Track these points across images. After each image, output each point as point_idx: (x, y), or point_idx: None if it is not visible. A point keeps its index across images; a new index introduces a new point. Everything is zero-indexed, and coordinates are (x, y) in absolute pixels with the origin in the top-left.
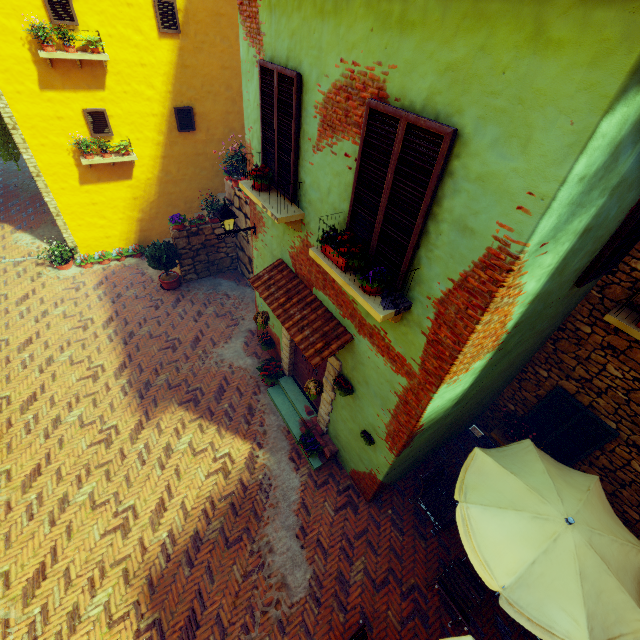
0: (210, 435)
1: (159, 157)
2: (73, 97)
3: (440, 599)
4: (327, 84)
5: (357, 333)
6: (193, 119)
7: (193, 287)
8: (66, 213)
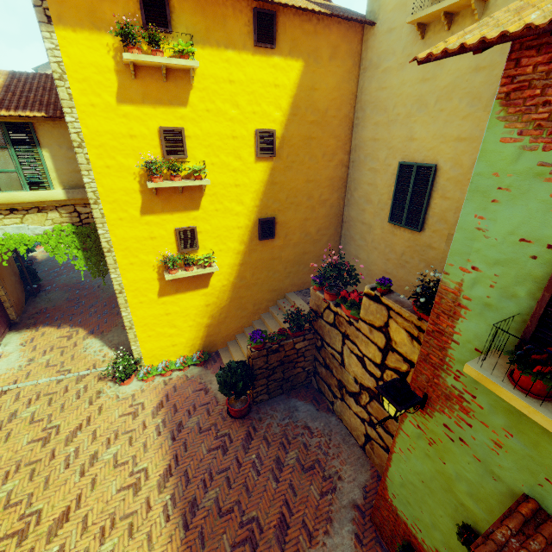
0: None
1: (237, 264)
2: (169, 218)
3: None
4: None
5: None
6: (274, 228)
7: (264, 413)
8: (139, 325)
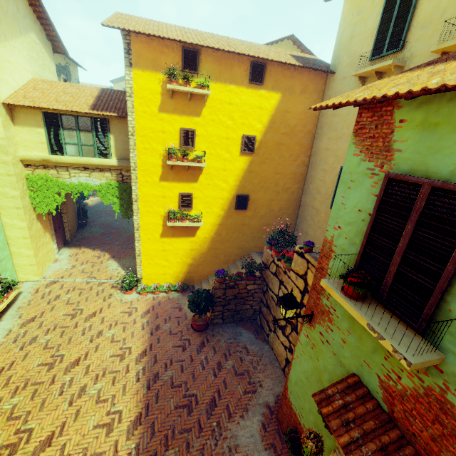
0: None
1: (217, 224)
2: (176, 185)
3: None
4: None
5: None
6: (247, 202)
7: (217, 332)
8: (144, 254)
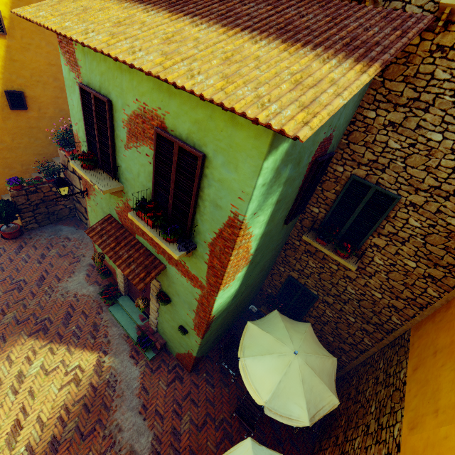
0: (60, 355)
1: None
2: None
3: (239, 422)
4: (129, 110)
5: (168, 263)
6: (24, 100)
7: (35, 234)
8: None
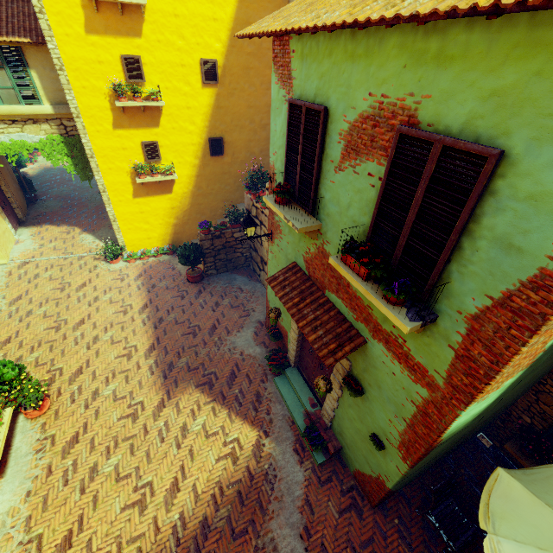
0: (221, 419)
1: (194, 176)
2: (135, 133)
3: None
4: (353, 114)
5: (371, 337)
6: (222, 146)
7: (213, 281)
8: (120, 219)
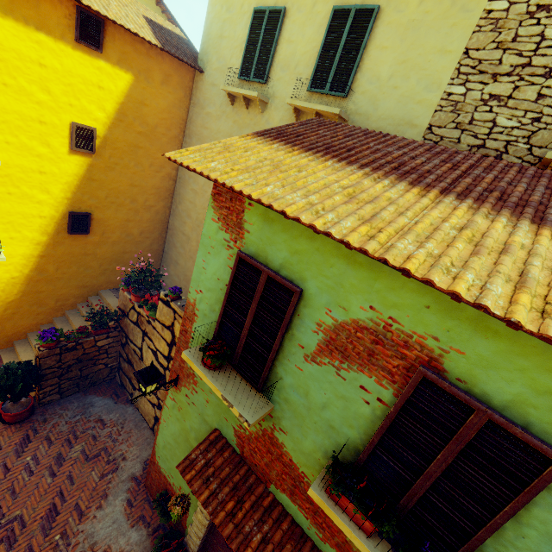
0: None
1: (35, 256)
2: None
3: None
4: (343, 315)
5: None
6: (89, 223)
7: (52, 413)
8: None
